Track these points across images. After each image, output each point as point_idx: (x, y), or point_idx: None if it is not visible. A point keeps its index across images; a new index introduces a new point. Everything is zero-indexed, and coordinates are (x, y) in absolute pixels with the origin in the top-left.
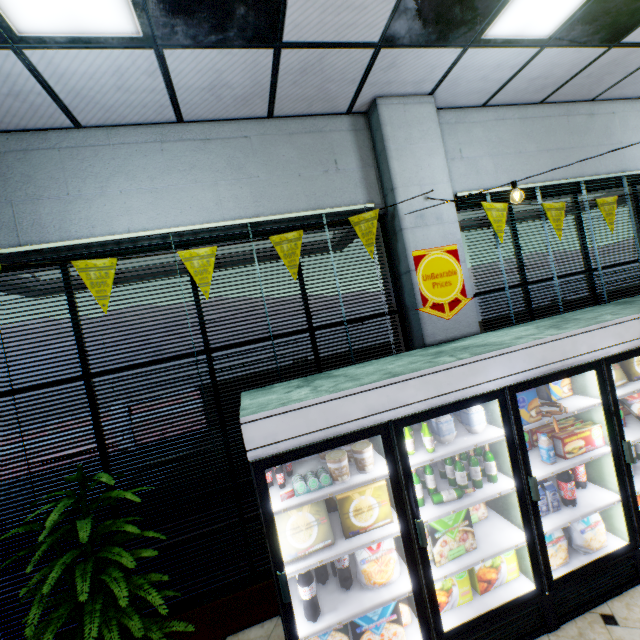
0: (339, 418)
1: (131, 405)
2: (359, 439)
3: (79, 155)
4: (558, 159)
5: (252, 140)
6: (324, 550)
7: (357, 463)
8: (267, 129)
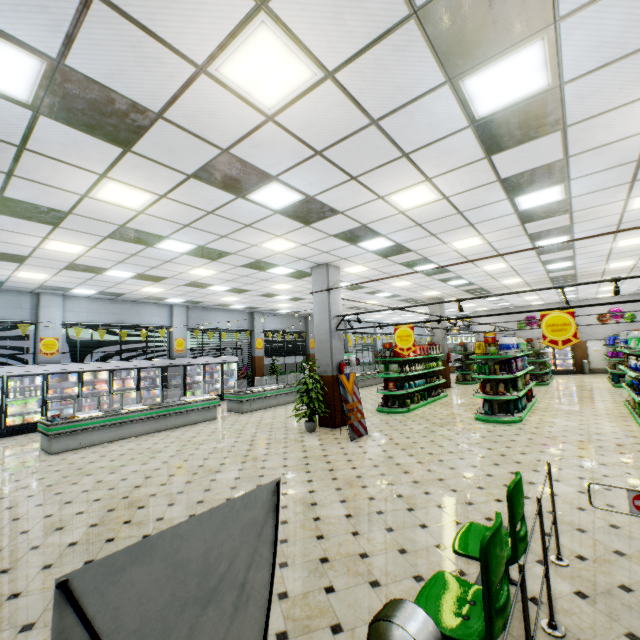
0: None
1: None
2: None
3: None
4: (115, 317)
5: None
6: None
7: None
8: None
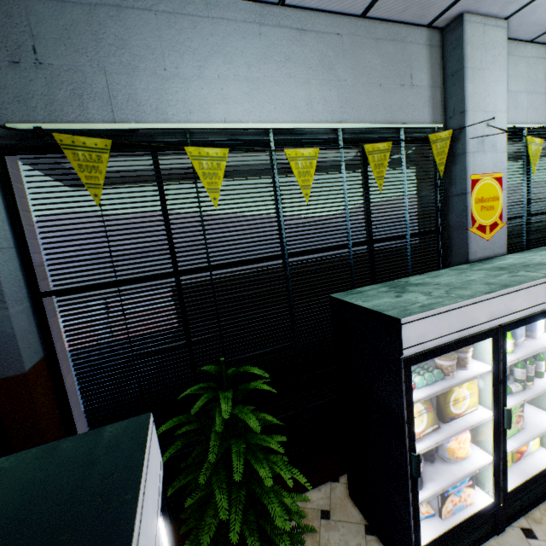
0: (470, 322)
1: (228, 302)
2: (478, 341)
3: (176, 24)
4: None
5: (343, 39)
6: (432, 433)
7: (458, 361)
8: (357, 29)
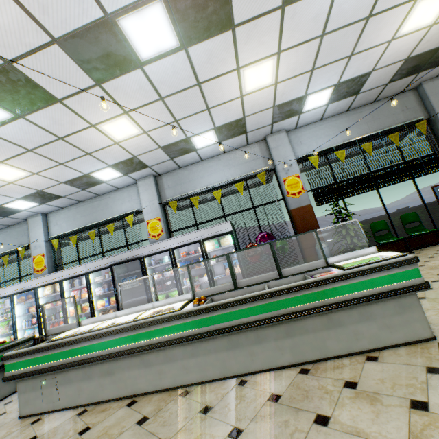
0: None
1: None
2: None
3: None
4: (88, 218)
5: (8, 232)
6: None
7: None
8: (11, 228)
